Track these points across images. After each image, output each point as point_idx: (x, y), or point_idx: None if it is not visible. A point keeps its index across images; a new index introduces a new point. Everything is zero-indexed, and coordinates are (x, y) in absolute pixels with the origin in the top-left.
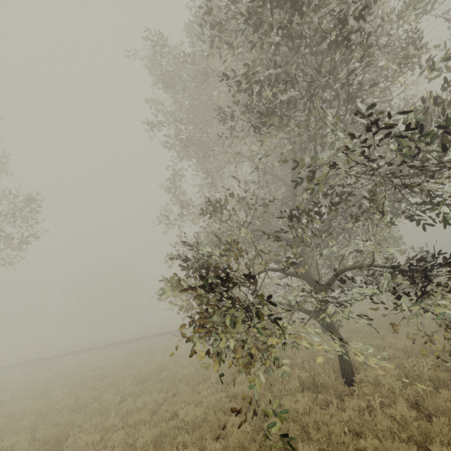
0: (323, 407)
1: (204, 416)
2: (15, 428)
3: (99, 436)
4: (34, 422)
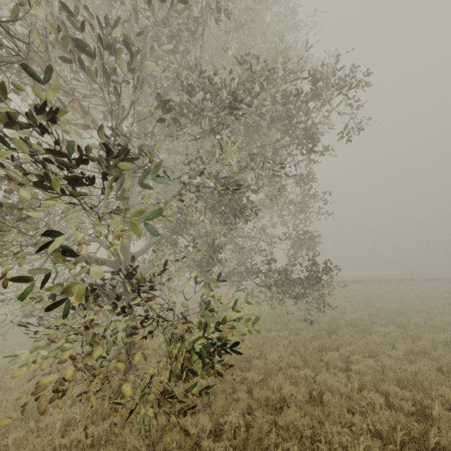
0: None
1: None
2: None
3: None
4: None
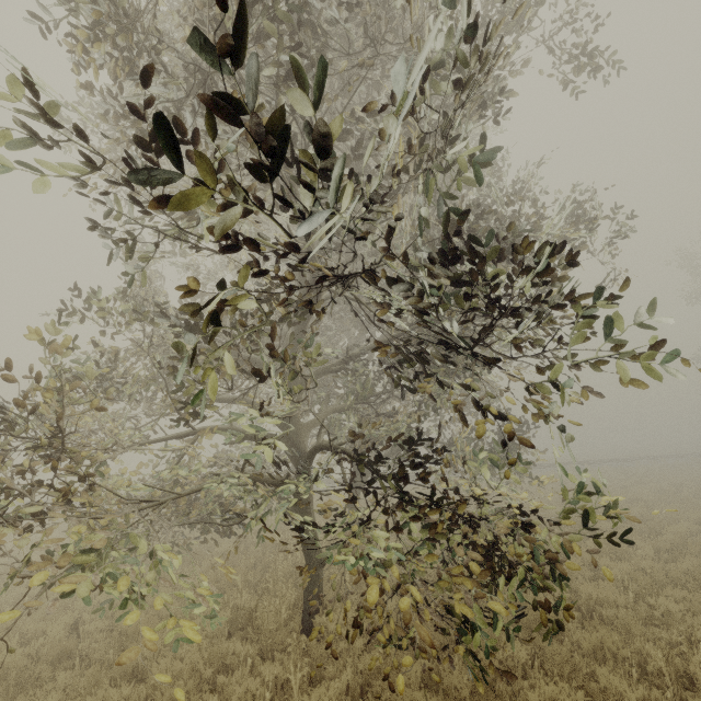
0: (182, 682)
1: (5, 668)
2: None
3: None
4: None
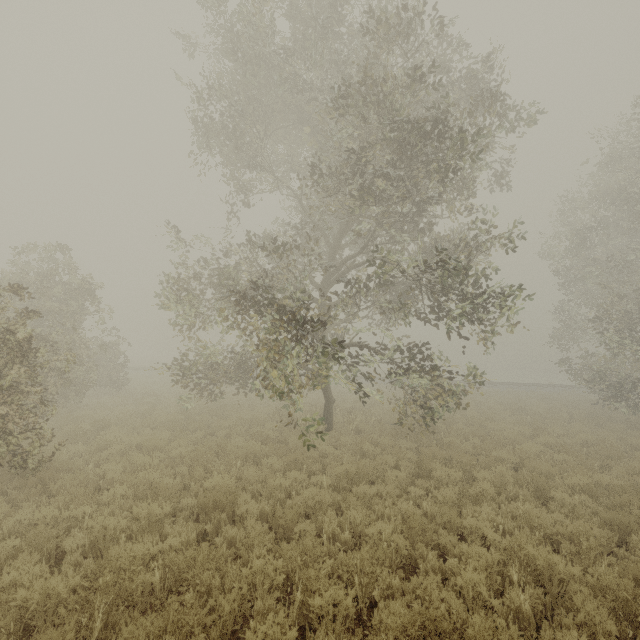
0: None
1: None
2: (485, 419)
3: (594, 437)
4: (488, 419)
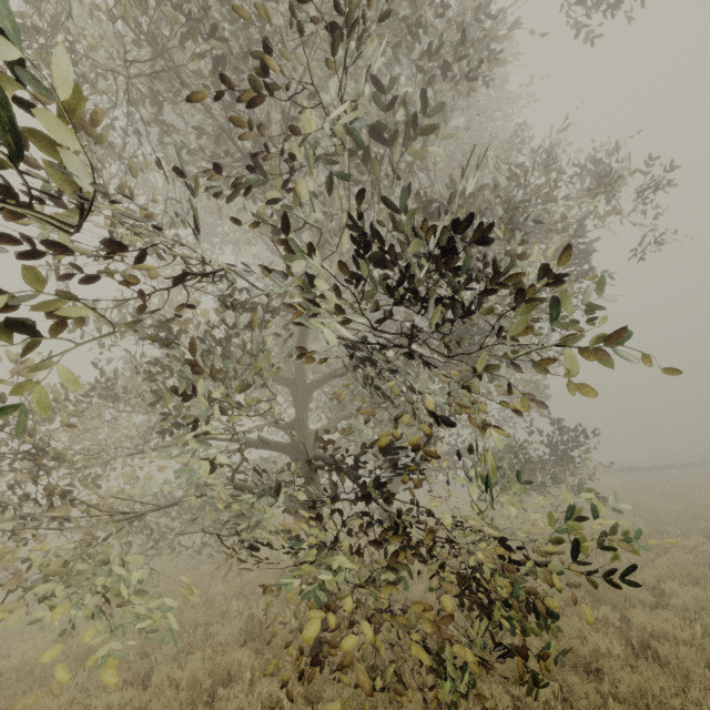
0: (168, 693)
1: (33, 663)
2: None
3: None
4: None
